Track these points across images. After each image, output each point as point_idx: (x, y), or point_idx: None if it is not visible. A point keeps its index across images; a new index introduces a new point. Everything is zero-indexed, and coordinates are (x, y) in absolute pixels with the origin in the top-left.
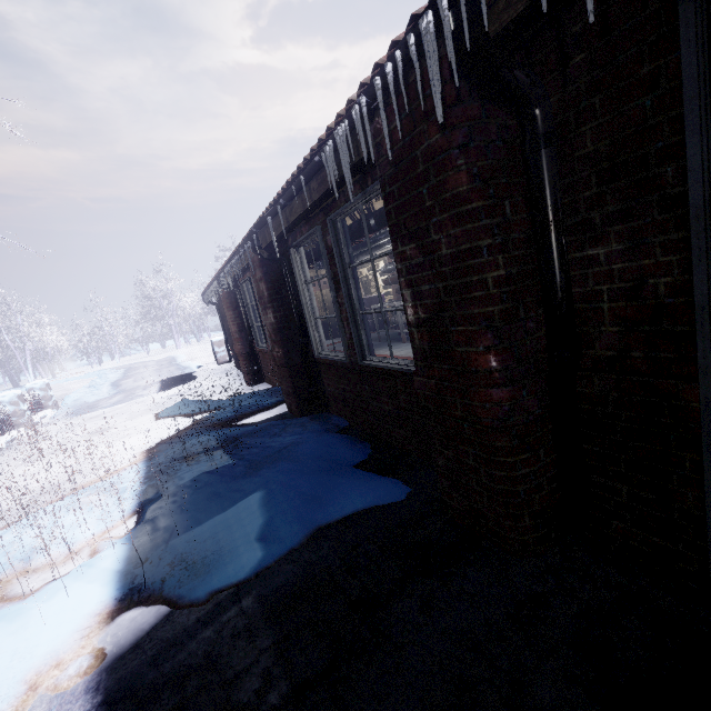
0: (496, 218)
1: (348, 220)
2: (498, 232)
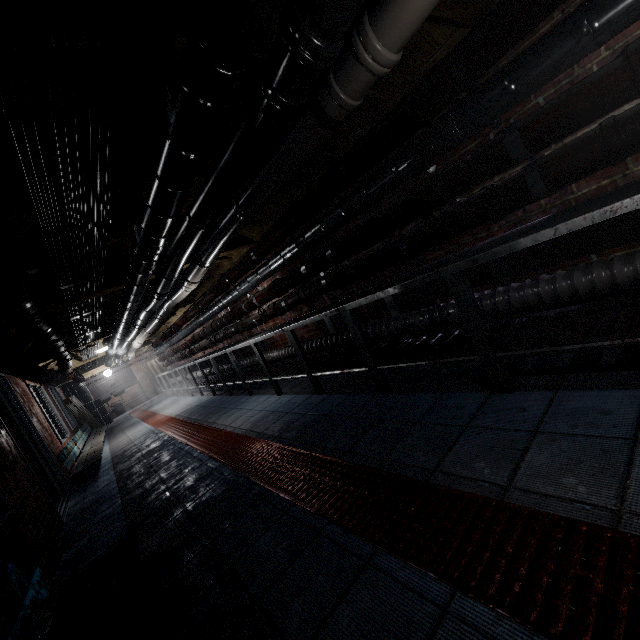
0: (7, 420)
1: (76, 361)
2: (9, 423)
